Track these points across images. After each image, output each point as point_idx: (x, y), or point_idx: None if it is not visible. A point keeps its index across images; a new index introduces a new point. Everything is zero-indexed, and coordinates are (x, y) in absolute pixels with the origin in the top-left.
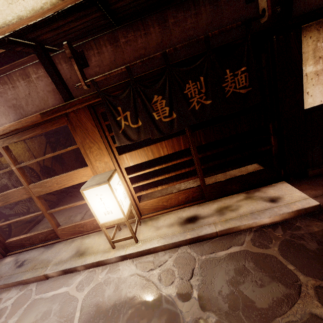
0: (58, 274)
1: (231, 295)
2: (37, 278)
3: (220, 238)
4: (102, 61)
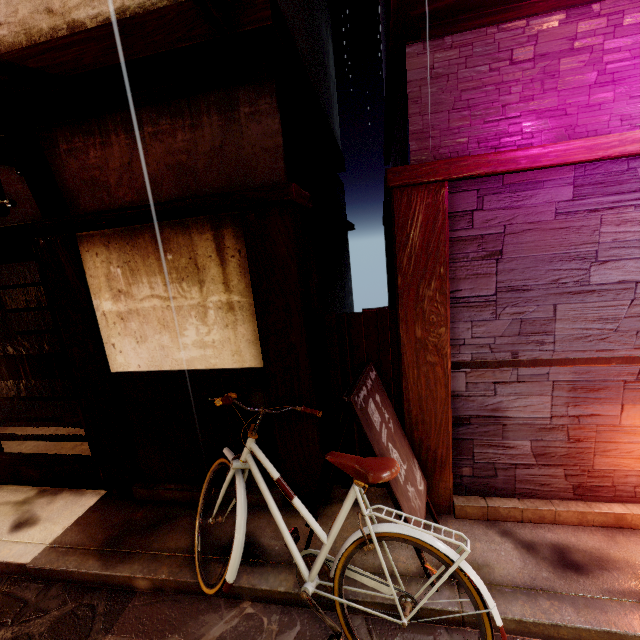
0: None
1: None
2: None
3: None
4: None
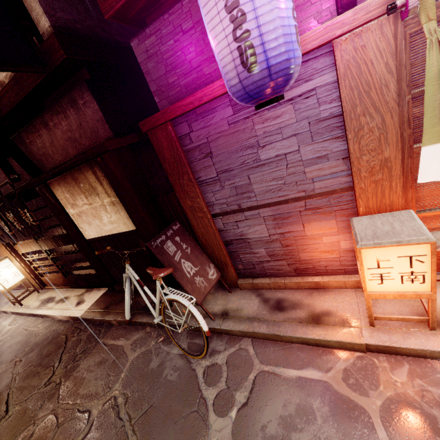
0: None
1: (2, 351)
2: None
3: (43, 319)
4: None
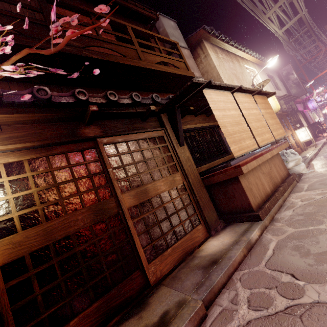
0: (318, 152)
1: None
2: (317, 152)
3: (325, 143)
4: None
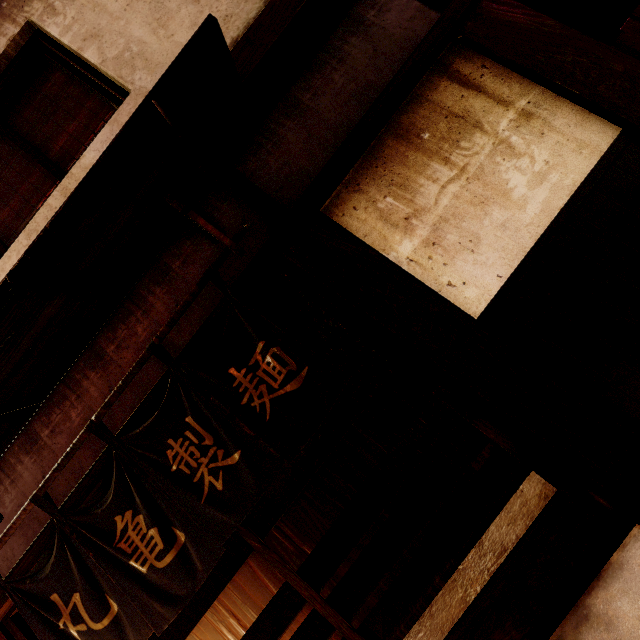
0: None
1: None
2: None
3: None
4: (23, 492)
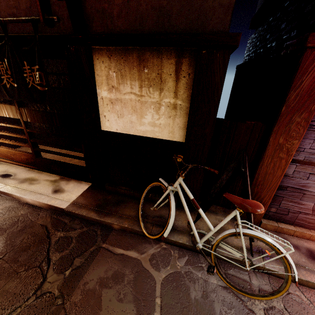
0: None
1: None
2: None
3: (0, 196)
4: None
